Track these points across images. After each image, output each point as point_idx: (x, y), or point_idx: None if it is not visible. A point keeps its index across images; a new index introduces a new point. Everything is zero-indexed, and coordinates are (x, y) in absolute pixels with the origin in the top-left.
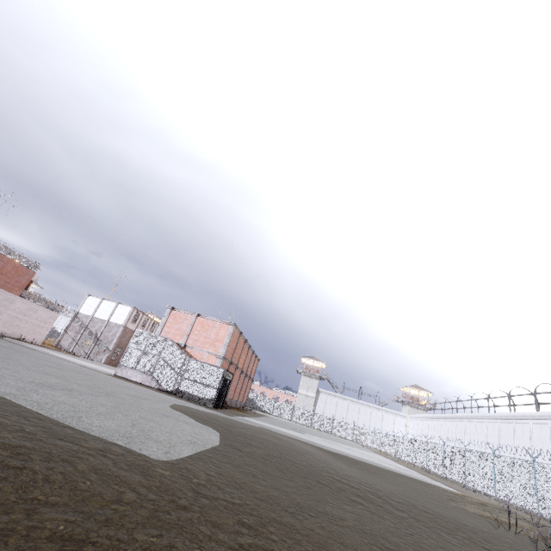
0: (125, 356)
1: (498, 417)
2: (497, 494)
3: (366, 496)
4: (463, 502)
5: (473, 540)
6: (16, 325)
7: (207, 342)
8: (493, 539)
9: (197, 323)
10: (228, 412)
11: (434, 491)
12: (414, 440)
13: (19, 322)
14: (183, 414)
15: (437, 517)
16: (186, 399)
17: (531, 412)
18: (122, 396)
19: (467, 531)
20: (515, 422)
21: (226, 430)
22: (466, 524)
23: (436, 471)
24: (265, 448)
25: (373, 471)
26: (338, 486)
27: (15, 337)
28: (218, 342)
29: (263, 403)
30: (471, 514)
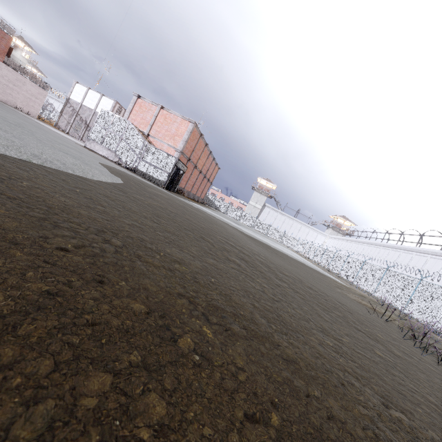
0: (92, 132)
1: (403, 248)
2: (375, 293)
3: (252, 262)
4: (347, 291)
5: (347, 319)
6: (9, 94)
7: (168, 135)
8: (367, 321)
9: (160, 115)
10: (178, 195)
11: (326, 279)
12: (326, 250)
13: (11, 91)
14: (104, 167)
15: (319, 294)
16: (143, 177)
17: (435, 250)
18: (38, 134)
19: (344, 311)
20: (415, 254)
21: (140, 187)
22: (345, 305)
23: (334, 271)
24: (167, 206)
25: (280, 256)
26: (225, 248)
27: (12, 106)
28: (177, 136)
29: (220, 204)
30: (351, 299)
